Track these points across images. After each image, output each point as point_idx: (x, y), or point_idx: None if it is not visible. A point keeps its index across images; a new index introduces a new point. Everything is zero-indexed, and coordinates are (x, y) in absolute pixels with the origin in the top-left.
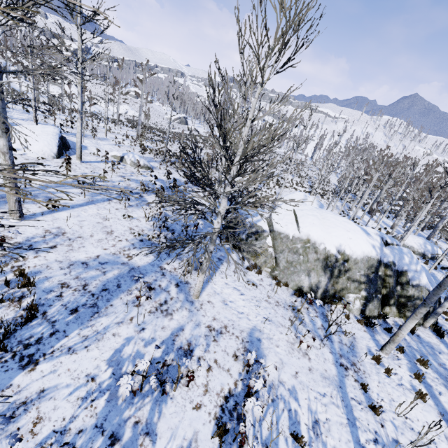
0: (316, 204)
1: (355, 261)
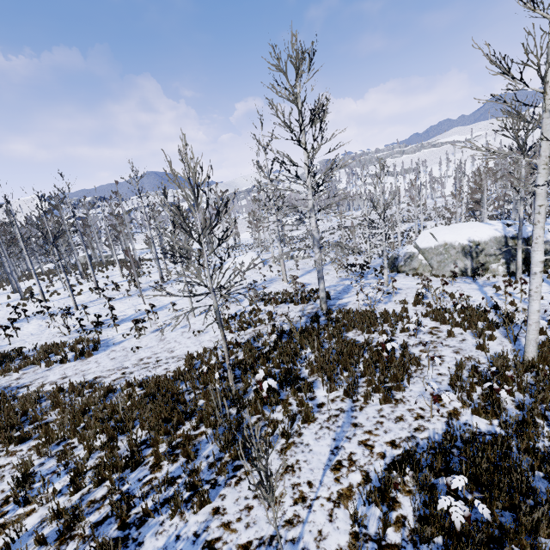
0: None
1: (485, 243)
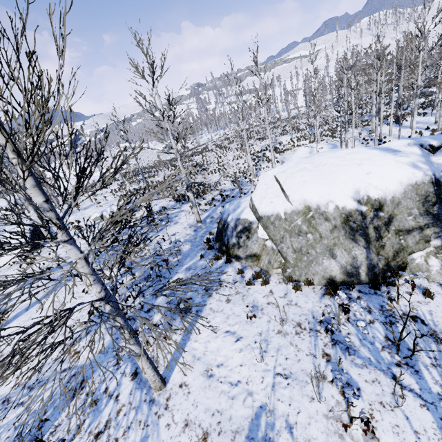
0: (327, 149)
1: (395, 202)
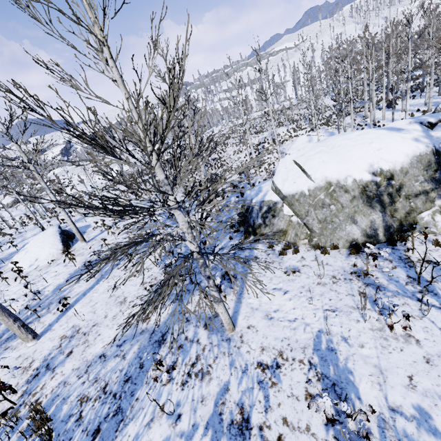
0: (325, 136)
1: (403, 171)
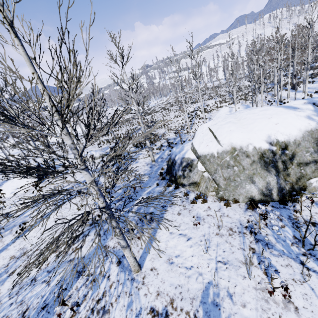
0: (242, 108)
1: (296, 143)
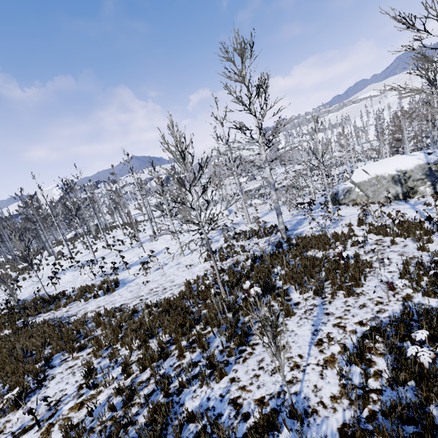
0: None
1: (411, 171)
